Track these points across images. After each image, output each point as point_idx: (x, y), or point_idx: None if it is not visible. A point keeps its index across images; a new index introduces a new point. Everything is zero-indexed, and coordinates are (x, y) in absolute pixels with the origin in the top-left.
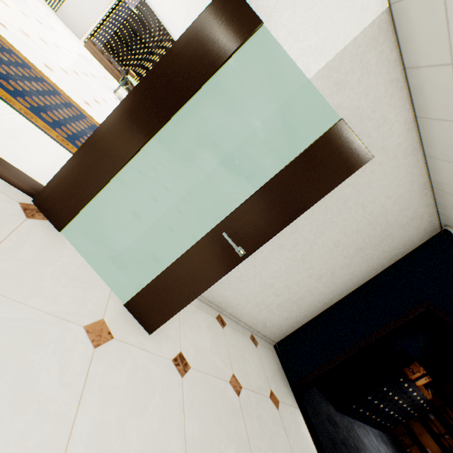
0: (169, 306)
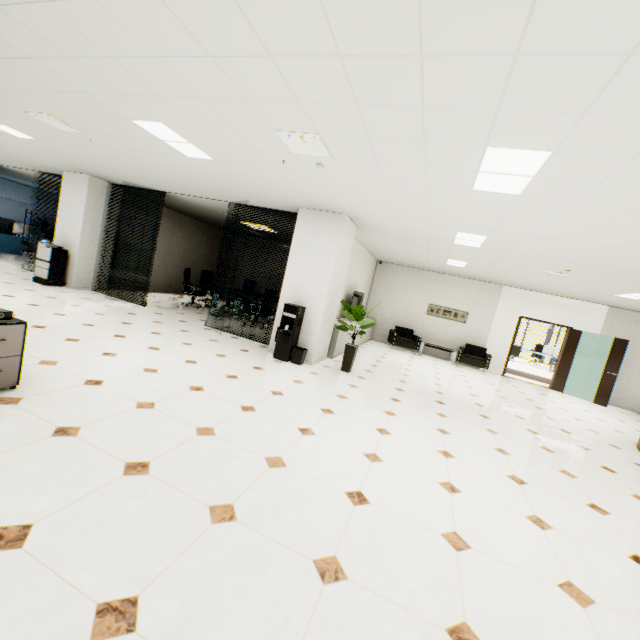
0: (605, 397)
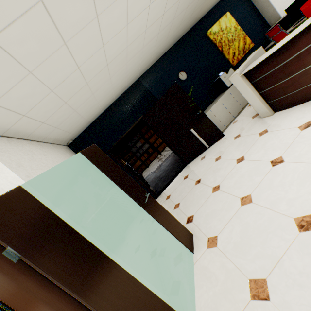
0: (180, 226)
